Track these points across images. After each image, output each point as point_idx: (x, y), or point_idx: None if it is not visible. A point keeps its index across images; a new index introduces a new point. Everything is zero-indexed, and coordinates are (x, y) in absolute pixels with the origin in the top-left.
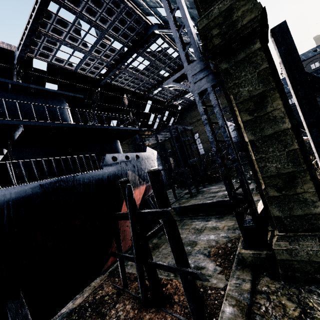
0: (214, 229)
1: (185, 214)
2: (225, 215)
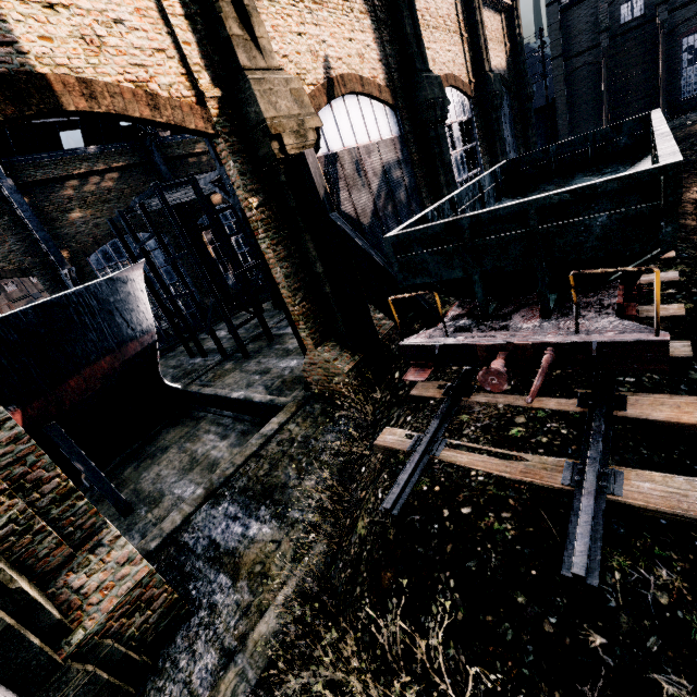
0: (210, 468)
1: (211, 406)
2: (256, 428)
